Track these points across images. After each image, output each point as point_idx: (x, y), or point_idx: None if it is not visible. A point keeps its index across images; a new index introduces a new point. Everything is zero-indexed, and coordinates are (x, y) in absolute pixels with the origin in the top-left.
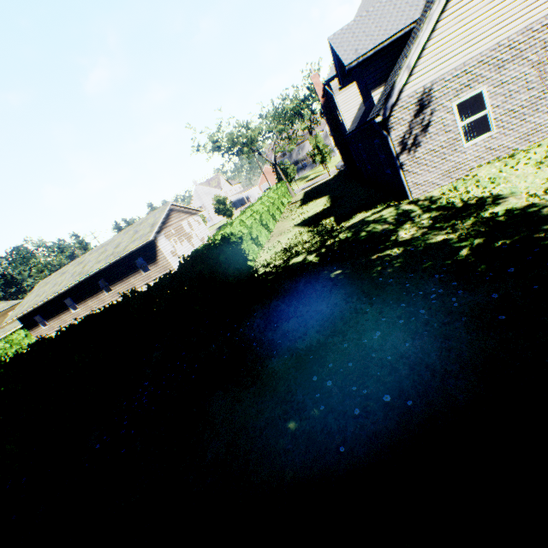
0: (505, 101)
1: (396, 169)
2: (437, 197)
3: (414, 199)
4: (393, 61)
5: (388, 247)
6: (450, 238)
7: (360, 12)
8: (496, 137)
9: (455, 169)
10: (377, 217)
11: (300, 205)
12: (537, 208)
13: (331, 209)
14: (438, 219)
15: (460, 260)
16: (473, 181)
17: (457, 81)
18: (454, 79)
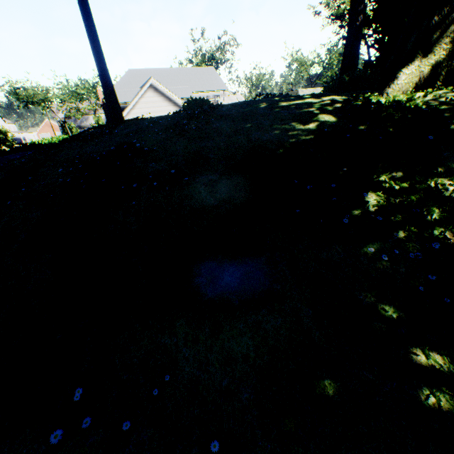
0: None
1: None
2: None
3: None
4: (124, 109)
5: None
6: None
7: (125, 77)
8: None
9: None
10: None
11: None
12: None
13: None
14: None
15: None
16: None
17: None
18: None
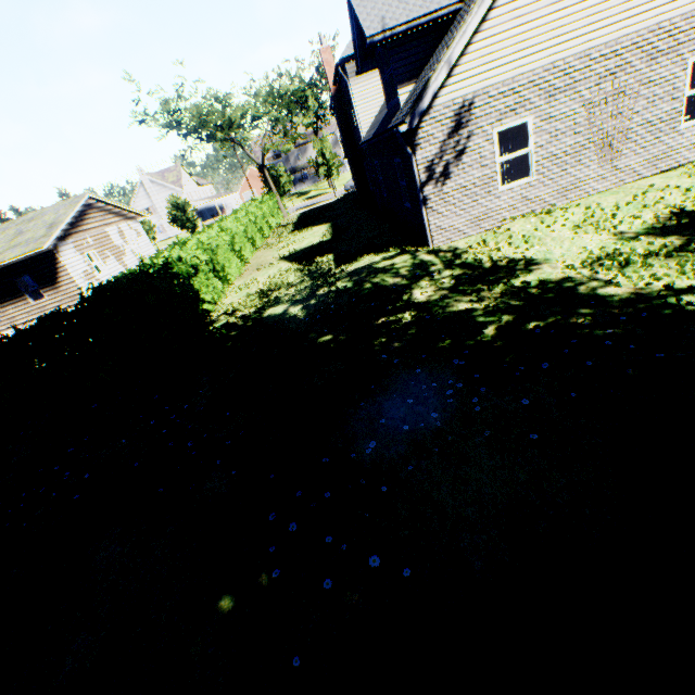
0: (550, 142)
1: (418, 204)
2: (463, 250)
3: (436, 247)
4: (430, 50)
5: (398, 310)
6: (475, 308)
7: None
8: (534, 185)
9: (486, 217)
10: (388, 264)
11: (292, 230)
12: (573, 284)
13: (332, 243)
14: (462, 280)
15: (485, 343)
16: (506, 237)
17: (503, 101)
18: (500, 96)
